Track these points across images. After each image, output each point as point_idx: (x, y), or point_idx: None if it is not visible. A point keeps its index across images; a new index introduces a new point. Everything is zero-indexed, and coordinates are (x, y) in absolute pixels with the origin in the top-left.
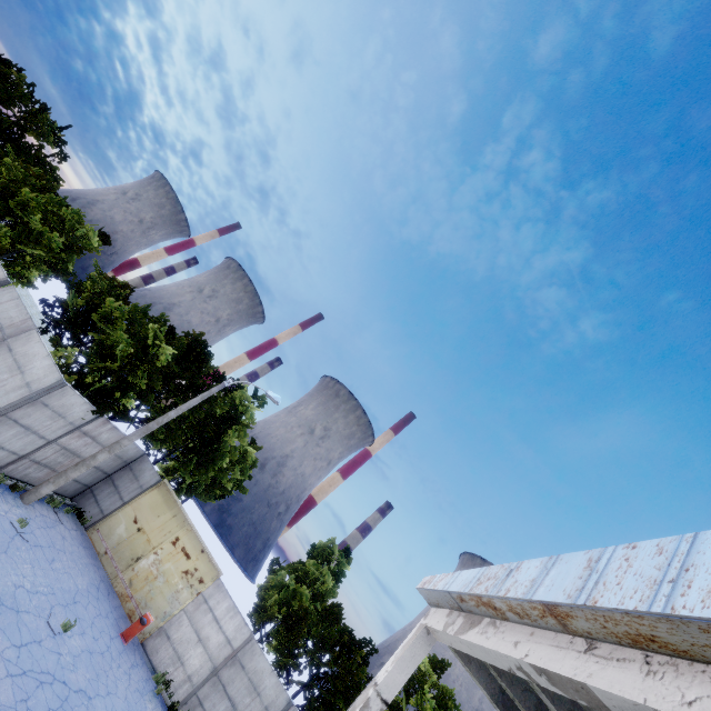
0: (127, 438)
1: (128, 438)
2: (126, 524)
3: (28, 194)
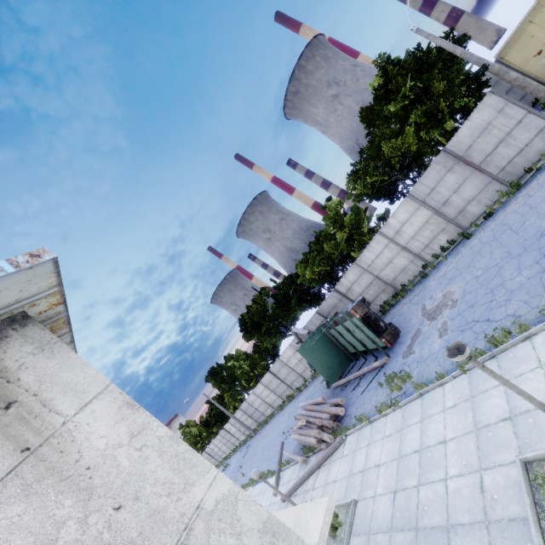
0: (492, 69)
1: (492, 68)
2: (543, 60)
3: (327, 248)
